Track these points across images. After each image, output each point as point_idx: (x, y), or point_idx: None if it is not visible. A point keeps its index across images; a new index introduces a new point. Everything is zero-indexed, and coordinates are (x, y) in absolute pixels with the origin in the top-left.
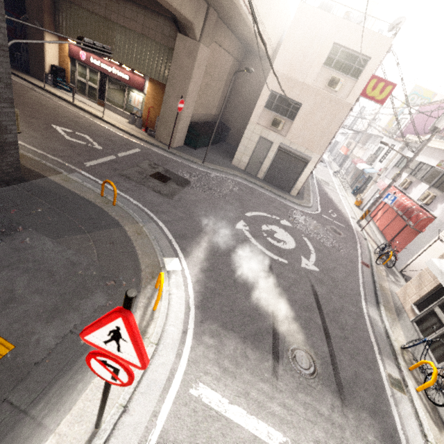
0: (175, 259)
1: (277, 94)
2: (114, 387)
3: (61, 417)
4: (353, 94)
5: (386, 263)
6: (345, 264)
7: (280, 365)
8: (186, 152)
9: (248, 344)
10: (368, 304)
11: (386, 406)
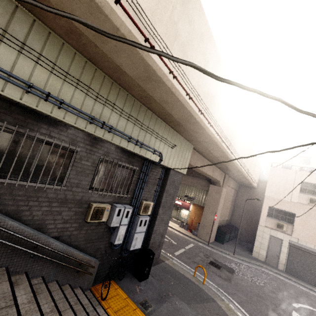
0: None
1: (273, 208)
2: None
3: None
4: None
5: None
6: None
7: None
8: (219, 246)
9: None
10: None
11: None
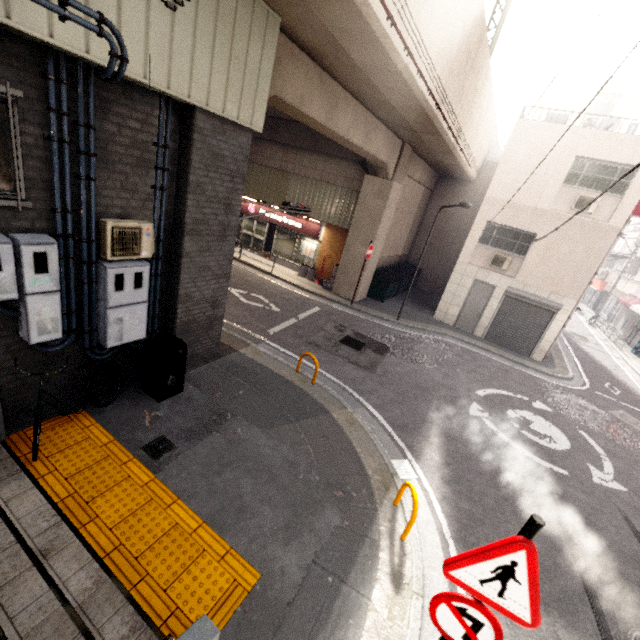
0: (405, 462)
1: (495, 224)
2: None
3: None
4: (619, 214)
5: None
6: None
7: None
8: (373, 307)
9: (555, 617)
10: None
11: None
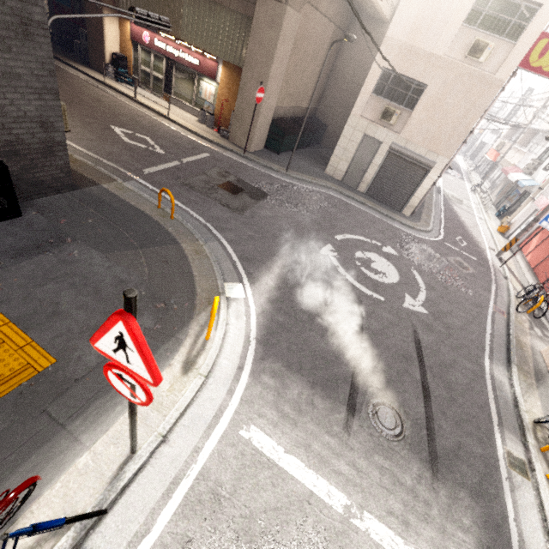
0: (239, 285)
1: (391, 72)
2: (155, 415)
3: (97, 436)
4: (507, 64)
5: (533, 312)
6: (469, 308)
7: (356, 420)
8: (267, 158)
9: (317, 391)
10: (494, 362)
11: (497, 490)
